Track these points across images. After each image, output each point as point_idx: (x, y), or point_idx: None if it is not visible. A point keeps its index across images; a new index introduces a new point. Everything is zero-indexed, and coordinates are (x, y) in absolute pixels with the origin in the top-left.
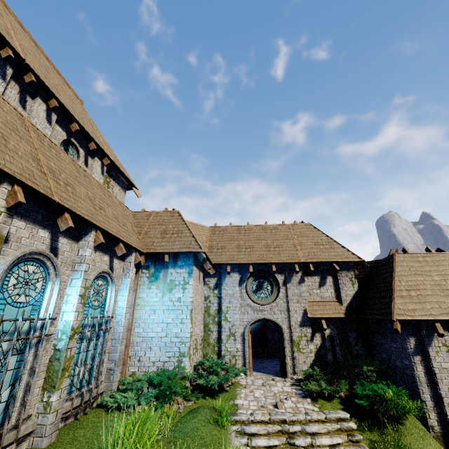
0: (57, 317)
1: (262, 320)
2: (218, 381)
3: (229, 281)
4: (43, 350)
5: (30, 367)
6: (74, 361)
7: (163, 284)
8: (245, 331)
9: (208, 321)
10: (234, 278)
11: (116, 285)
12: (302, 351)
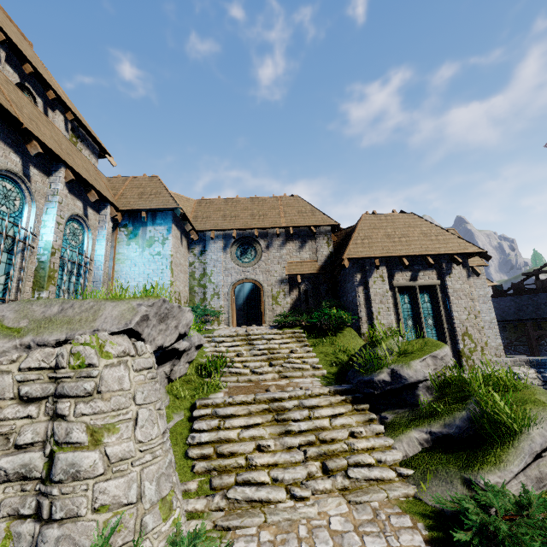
0: (37, 237)
1: (245, 281)
2: (196, 315)
3: (214, 247)
4: (28, 257)
5: (19, 267)
6: (57, 284)
7: (142, 240)
8: (229, 290)
9: (193, 285)
10: (219, 245)
11: (92, 235)
12: (280, 304)
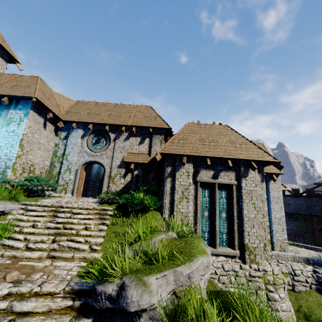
0: None
1: (93, 163)
2: (28, 184)
3: (75, 134)
4: None
5: None
6: None
7: (3, 120)
8: (79, 168)
9: (54, 160)
10: (79, 133)
11: None
12: (115, 183)
